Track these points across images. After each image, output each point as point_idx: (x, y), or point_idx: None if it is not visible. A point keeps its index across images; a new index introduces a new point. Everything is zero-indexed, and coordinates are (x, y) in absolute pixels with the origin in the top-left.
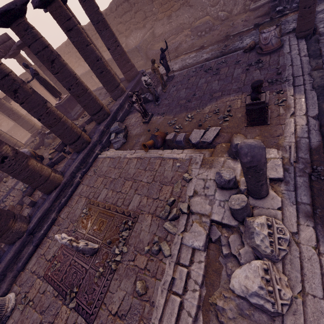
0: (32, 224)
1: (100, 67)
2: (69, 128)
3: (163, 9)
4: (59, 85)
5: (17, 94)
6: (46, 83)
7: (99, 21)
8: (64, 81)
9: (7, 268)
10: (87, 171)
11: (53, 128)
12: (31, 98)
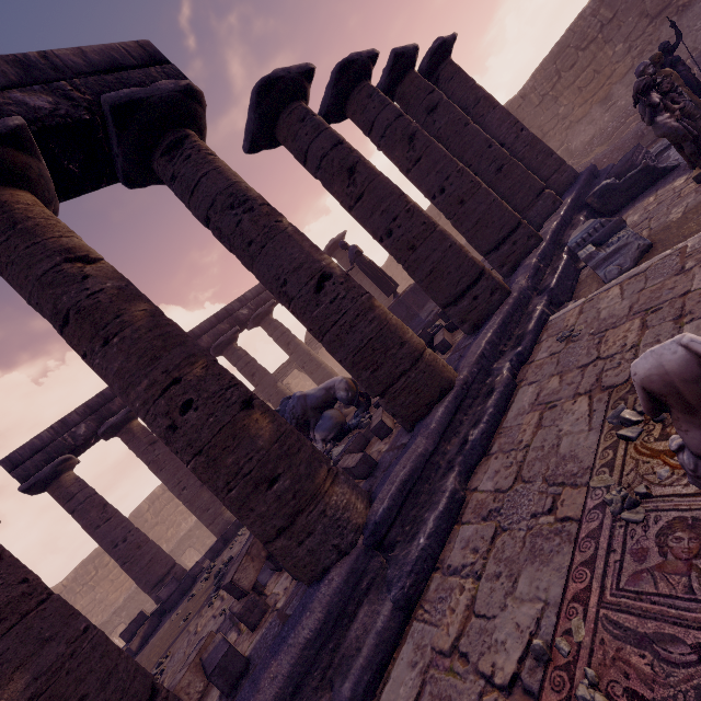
0: (381, 503)
1: (495, 157)
2: (456, 249)
3: (585, 96)
4: (386, 299)
5: (354, 177)
6: (374, 267)
7: (479, 99)
8: (432, 173)
9: (294, 694)
10: (529, 357)
11: (419, 249)
12: (378, 181)
